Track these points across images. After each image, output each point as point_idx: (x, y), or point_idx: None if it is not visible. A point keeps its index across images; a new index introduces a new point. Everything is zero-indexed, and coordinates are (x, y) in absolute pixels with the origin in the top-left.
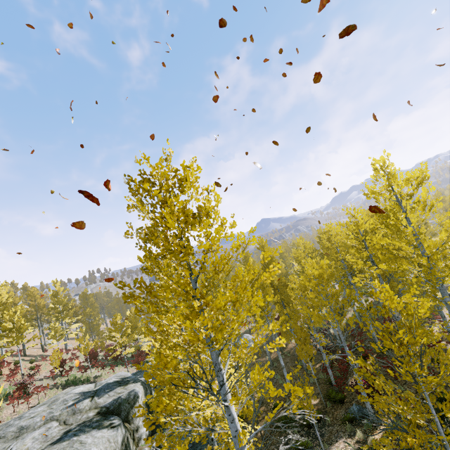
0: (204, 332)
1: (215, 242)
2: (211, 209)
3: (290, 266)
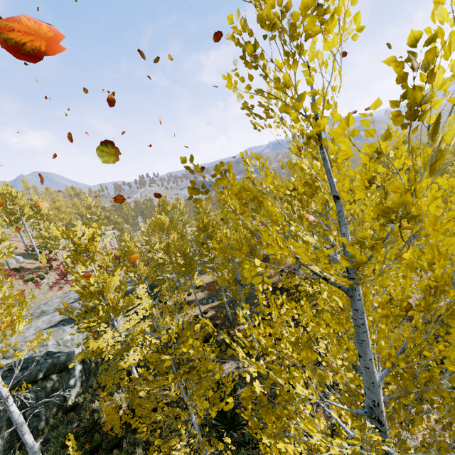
0: None
1: None
2: None
3: None
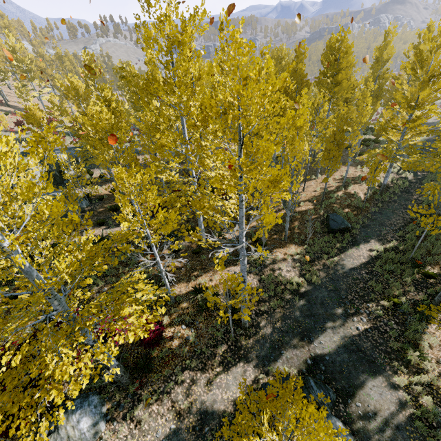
0: None
1: None
2: None
3: None
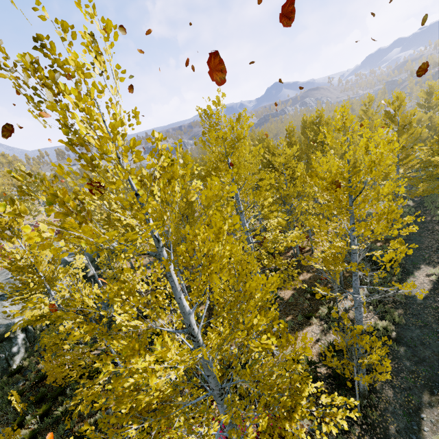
0: None
1: None
2: None
3: None
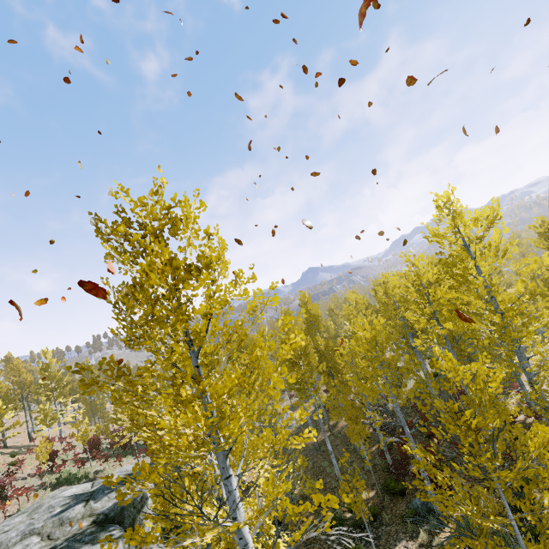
0: (192, 434)
1: (214, 305)
2: (215, 259)
3: (341, 325)
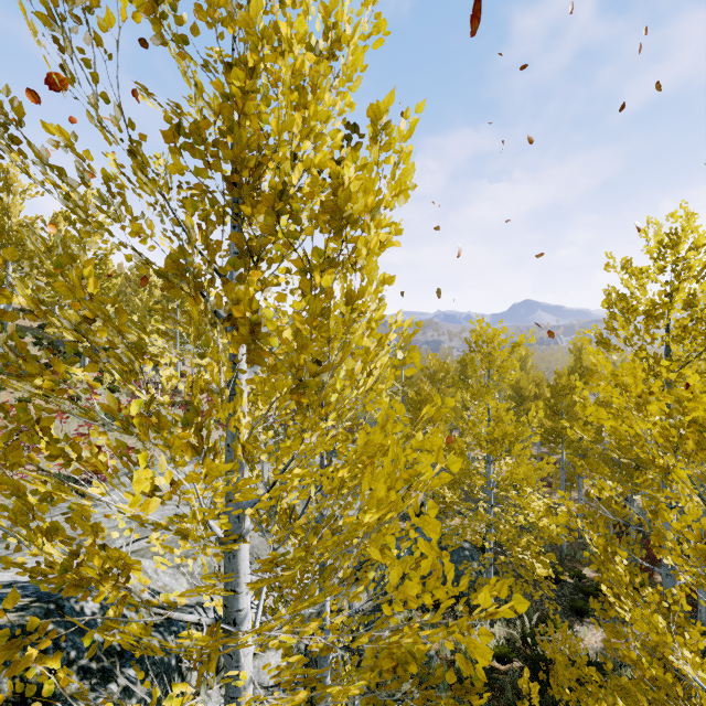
0: None
1: None
2: None
3: None
